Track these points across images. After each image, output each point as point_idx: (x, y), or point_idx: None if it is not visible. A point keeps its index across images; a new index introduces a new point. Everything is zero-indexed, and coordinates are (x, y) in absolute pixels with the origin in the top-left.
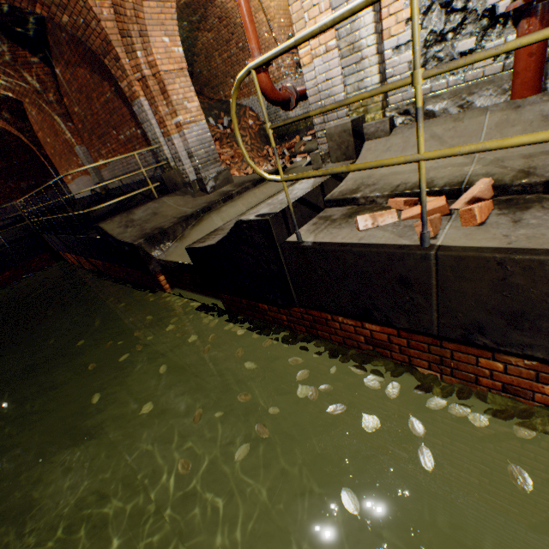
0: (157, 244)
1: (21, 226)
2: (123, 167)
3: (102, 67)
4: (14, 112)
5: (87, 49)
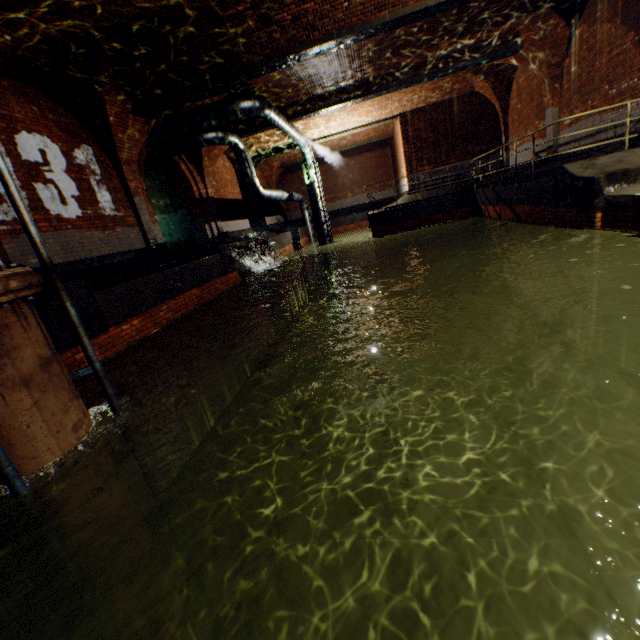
0: (612, 183)
1: (458, 183)
2: (590, 126)
3: (636, 17)
4: (502, 82)
5: (630, 1)
